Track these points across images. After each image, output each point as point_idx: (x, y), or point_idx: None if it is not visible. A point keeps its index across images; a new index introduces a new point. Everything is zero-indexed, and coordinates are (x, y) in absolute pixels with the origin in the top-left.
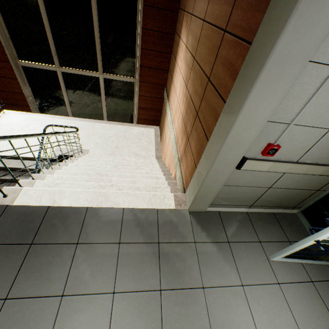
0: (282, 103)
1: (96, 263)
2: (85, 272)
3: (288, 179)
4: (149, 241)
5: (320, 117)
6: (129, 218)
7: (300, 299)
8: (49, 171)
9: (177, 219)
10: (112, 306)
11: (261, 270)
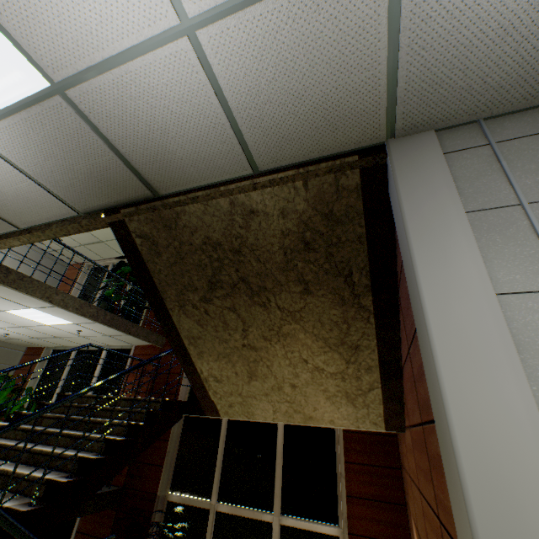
0: None
1: None
2: None
3: None
4: None
5: None
6: None
7: None
8: None
9: None
10: None
11: None
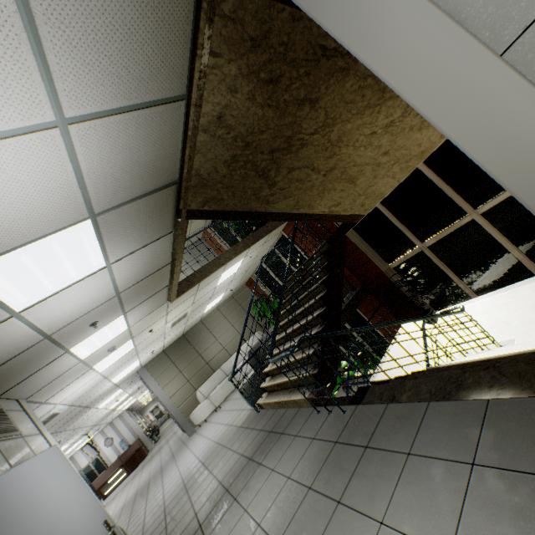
0: None
1: None
2: None
3: None
4: None
5: None
6: None
7: None
8: None
9: None
10: None
11: None
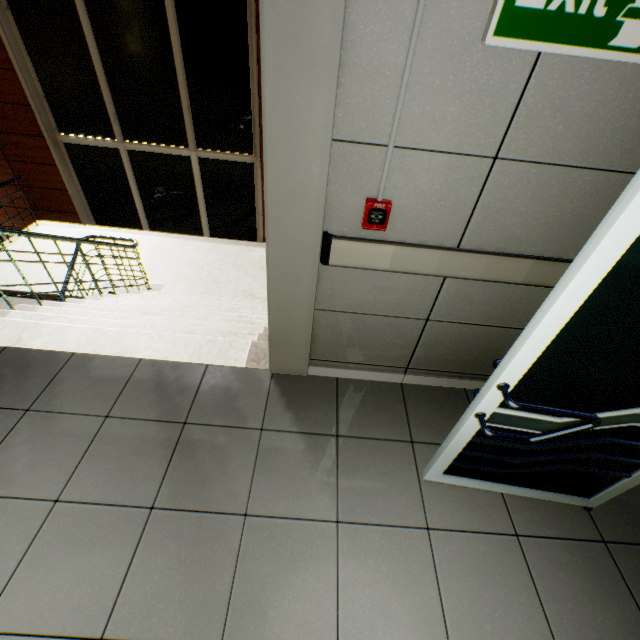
0: (349, 92)
1: (48, 446)
2: (20, 459)
3: (460, 297)
4: (168, 418)
5: (456, 128)
6: (145, 376)
7: (472, 568)
8: (54, 304)
9: (241, 386)
10: (43, 524)
11: (395, 498)
